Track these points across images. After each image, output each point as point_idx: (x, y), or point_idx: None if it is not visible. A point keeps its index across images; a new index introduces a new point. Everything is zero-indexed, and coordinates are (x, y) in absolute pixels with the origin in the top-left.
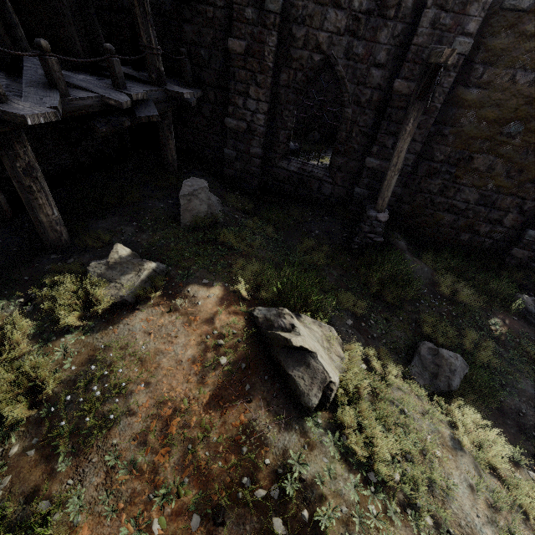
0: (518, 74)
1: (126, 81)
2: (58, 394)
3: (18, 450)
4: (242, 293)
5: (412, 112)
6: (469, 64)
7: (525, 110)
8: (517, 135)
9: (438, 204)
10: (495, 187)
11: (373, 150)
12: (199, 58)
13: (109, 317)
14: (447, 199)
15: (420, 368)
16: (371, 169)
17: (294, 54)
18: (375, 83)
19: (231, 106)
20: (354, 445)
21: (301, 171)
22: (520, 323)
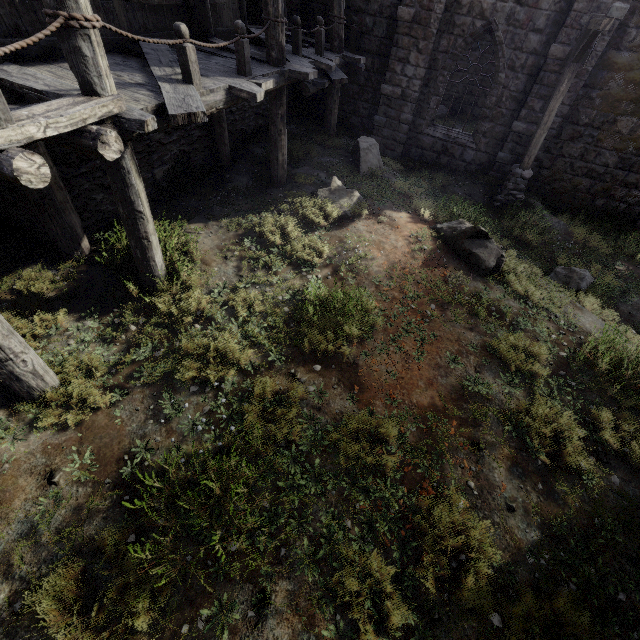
0: None
1: (312, 49)
2: (331, 256)
3: (321, 277)
4: (424, 216)
5: (567, 74)
6: (623, 29)
7: None
8: None
9: (577, 168)
10: (635, 150)
11: (521, 114)
12: (363, 26)
13: (339, 224)
14: (587, 163)
15: (555, 279)
16: (517, 133)
17: (457, 21)
18: (532, 48)
19: (389, 73)
20: (518, 288)
21: (446, 138)
22: None
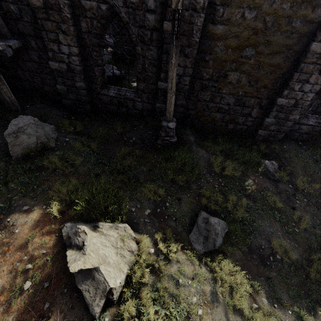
0: (246, 12)
1: None
2: None
3: None
4: (54, 214)
5: (173, 48)
6: (213, 6)
7: (254, 39)
8: (252, 57)
9: (211, 108)
10: (243, 93)
11: (161, 76)
12: (12, 13)
13: None
14: (216, 104)
15: (197, 234)
16: (163, 89)
17: (86, 5)
18: (152, 25)
19: (50, 52)
20: None
21: (118, 95)
22: (264, 180)
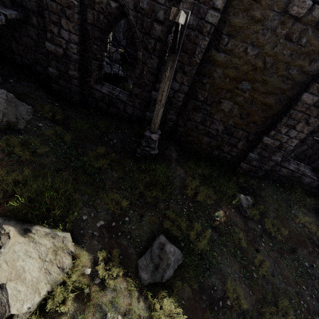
0: (249, 48)
1: None
2: None
3: None
4: None
5: (169, 61)
6: (219, 34)
7: (252, 74)
8: (247, 91)
9: (200, 129)
10: (233, 123)
11: (156, 86)
12: None
13: None
14: (206, 127)
15: (148, 260)
16: (156, 100)
17: None
18: (157, 35)
19: (49, 32)
20: None
21: (110, 94)
22: (235, 214)
